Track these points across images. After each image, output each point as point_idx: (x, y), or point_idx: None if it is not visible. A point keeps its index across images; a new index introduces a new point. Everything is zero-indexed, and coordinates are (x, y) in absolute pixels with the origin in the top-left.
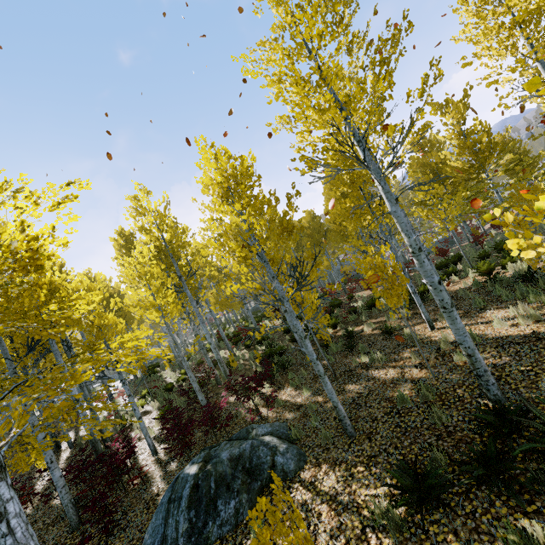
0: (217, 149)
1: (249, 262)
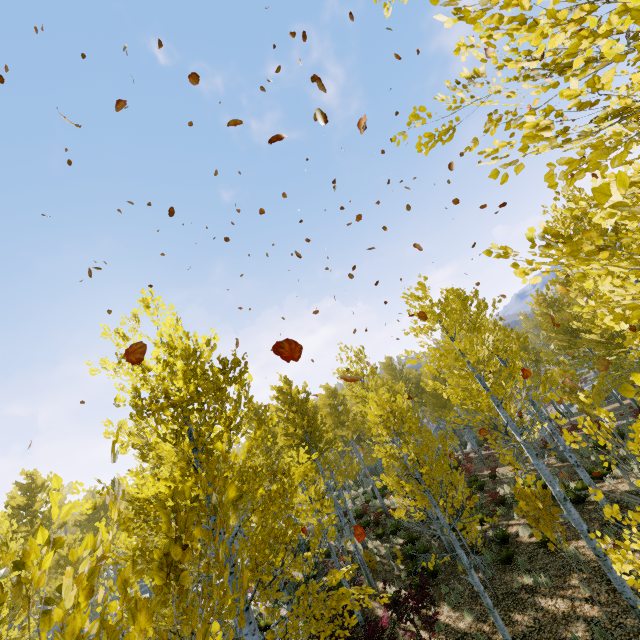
0: (383, 399)
1: (417, 497)
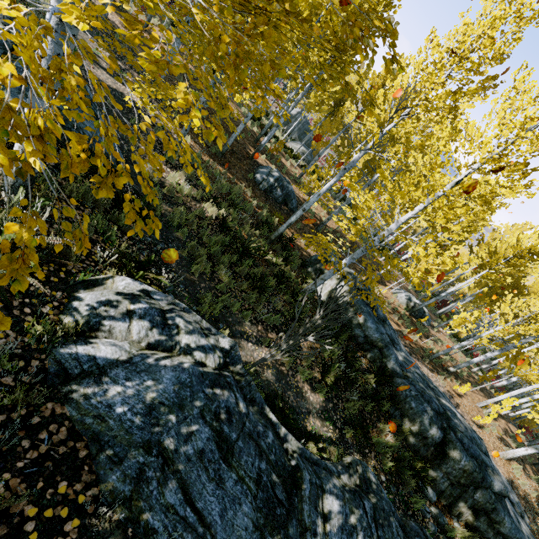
0: None
1: None
